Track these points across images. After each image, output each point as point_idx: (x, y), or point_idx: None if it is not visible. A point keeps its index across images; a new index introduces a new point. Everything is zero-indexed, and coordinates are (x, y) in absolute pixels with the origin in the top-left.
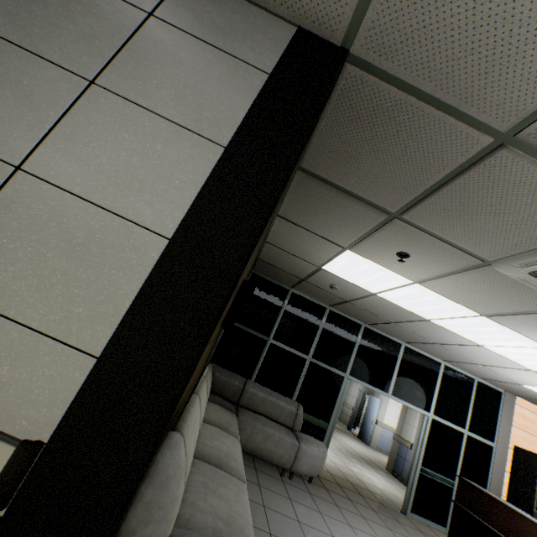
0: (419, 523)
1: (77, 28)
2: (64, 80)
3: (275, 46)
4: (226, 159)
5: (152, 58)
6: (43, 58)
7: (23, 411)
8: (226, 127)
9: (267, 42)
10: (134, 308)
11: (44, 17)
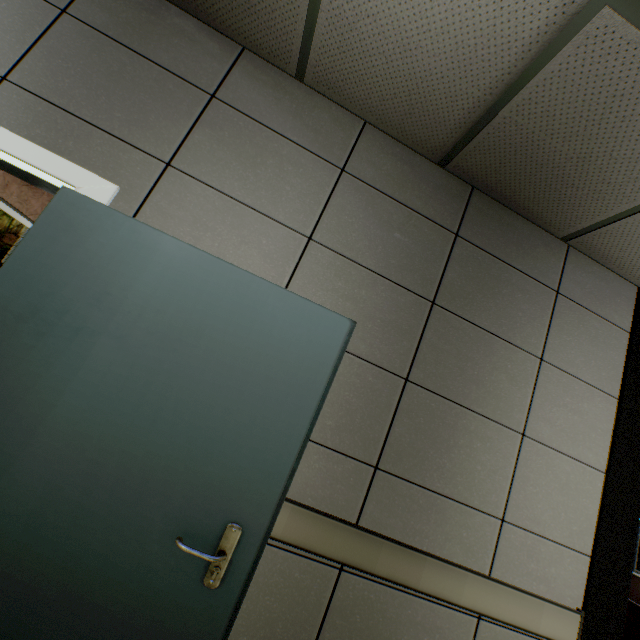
0: None
1: (522, 314)
2: (526, 360)
3: (627, 306)
4: (623, 411)
5: (566, 331)
6: (512, 344)
7: (565, 592)
8: (614, 382)
9: (622, 303)
10: (602, 524)
11: (503, 307)
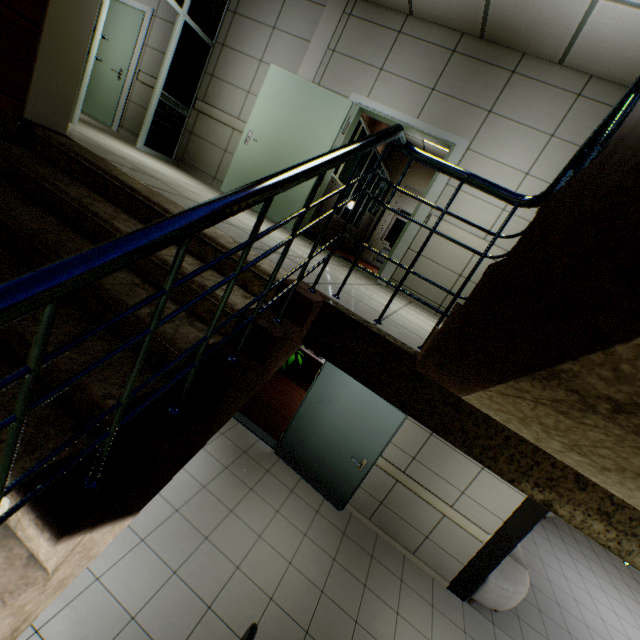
0: (638, 576)
1: None
2: None
3: None
4: None
5: None
6: None
7: (486, 526)
8: None
9: None
10: (514, 513)
11: None
